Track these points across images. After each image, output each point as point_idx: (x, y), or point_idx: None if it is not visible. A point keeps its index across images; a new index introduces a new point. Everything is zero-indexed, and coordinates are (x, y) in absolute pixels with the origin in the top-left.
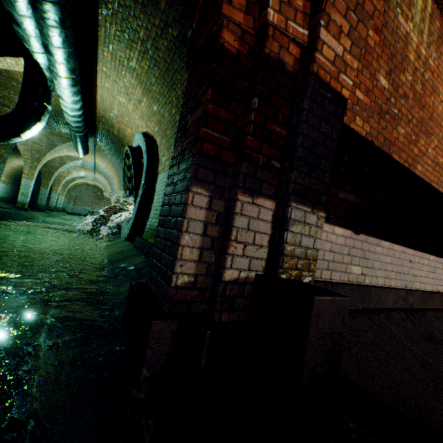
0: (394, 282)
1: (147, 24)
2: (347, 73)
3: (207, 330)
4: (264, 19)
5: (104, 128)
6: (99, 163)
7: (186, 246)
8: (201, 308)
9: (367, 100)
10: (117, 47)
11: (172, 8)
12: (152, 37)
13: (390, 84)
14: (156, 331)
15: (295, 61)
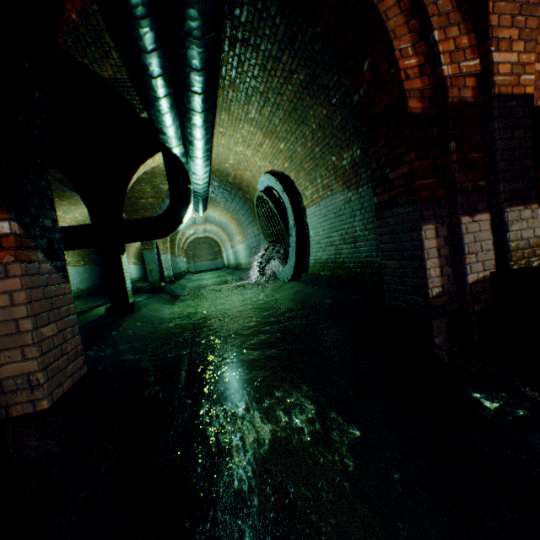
0: None
1: (268, 79)
2: (526, 71)
3: (472, 317)
4: (439, 76)
5: (218, 180)
6: (210, 214)
7: (430, 269)
8: (452, 307)
9: None
10: (234, 107)
11: (296, 59)
12: (274, 87)
13: None
14: (435, 326)
15: (473, 90)
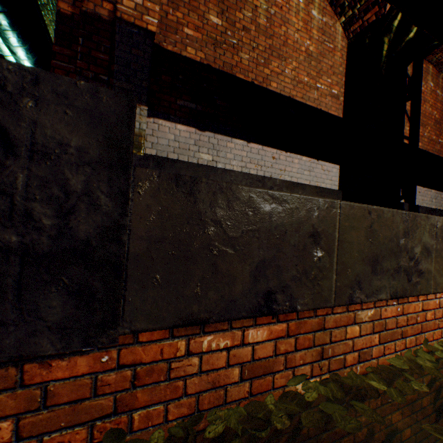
0: (256, 172)
1: None
2: (150, 15)
3: None
4: None
5: None
6: None
7: None
8: None
9: (198, 35)
10: None
11: None
12: None
13: (224, 21)
14: None
15: (111, 13)
